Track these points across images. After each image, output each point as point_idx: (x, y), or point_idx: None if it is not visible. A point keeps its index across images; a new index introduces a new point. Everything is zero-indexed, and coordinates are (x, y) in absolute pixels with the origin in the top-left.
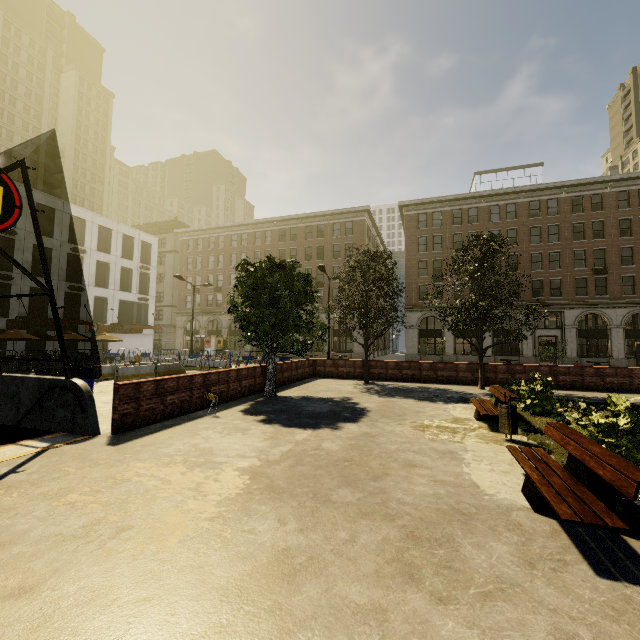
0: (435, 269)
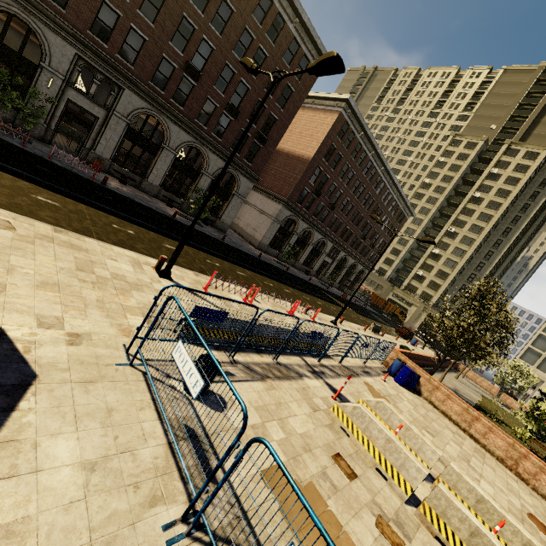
0: (320, 182)
